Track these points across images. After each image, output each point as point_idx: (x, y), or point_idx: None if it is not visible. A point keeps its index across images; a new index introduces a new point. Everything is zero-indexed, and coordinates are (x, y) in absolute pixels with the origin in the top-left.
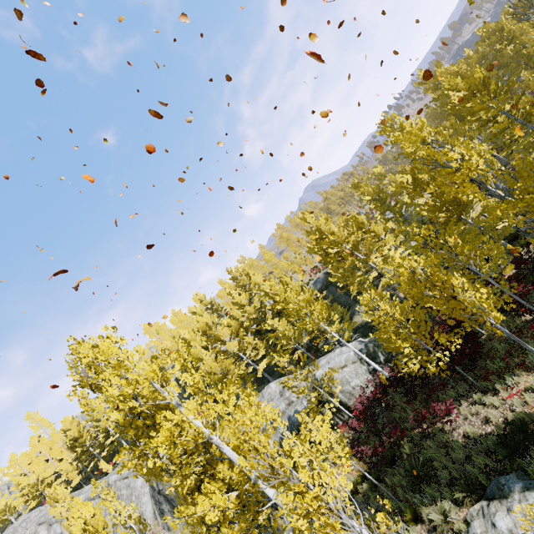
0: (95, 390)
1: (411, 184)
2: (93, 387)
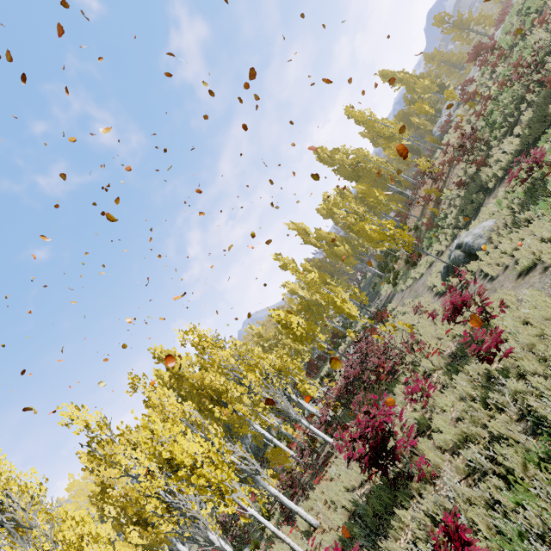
0: (168, 388)
1: (296, 309)
2: (169, 385)
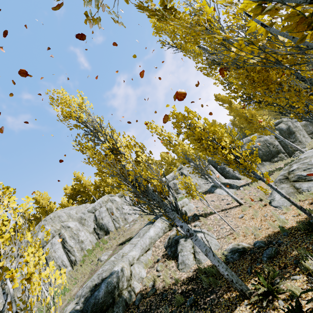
0: None
1: None
2: None
